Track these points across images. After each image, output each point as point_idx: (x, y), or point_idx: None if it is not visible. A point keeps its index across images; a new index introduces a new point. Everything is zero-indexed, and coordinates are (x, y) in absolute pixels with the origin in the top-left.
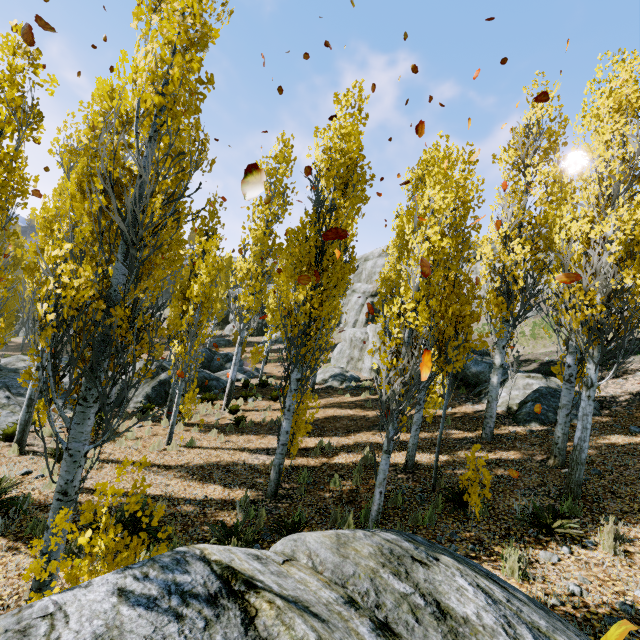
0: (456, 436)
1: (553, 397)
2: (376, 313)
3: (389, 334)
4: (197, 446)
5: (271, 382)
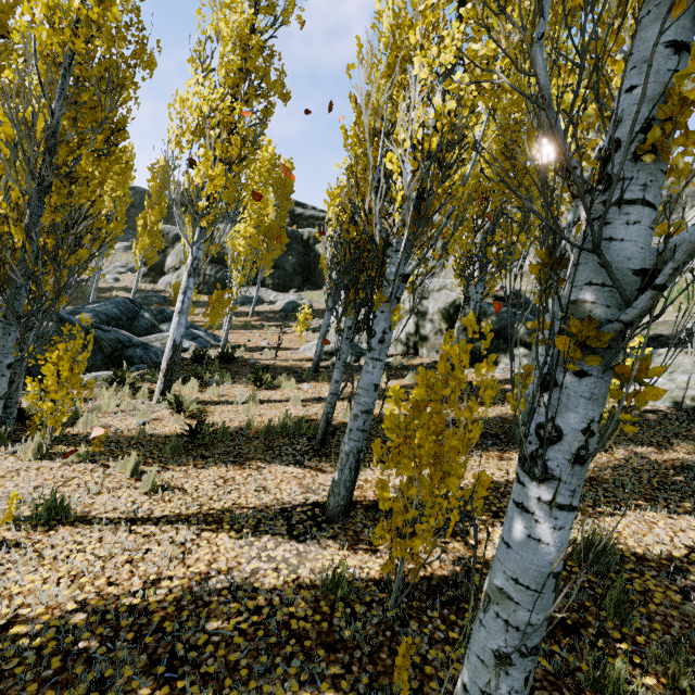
0: (663, 460)
1: None
2: None
3: (468, 275)
4: (71, 517)
5: (241, 355)
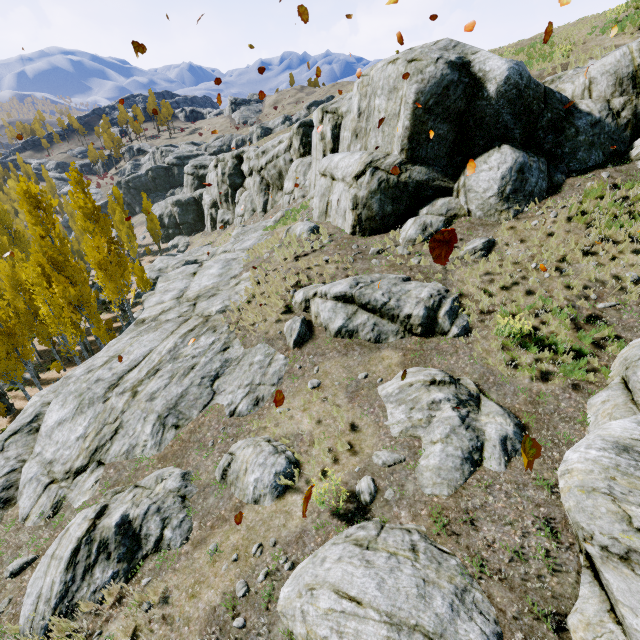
0: None
1: (128, 324)
2: (215, 221)
3: None
4: None
5: None
